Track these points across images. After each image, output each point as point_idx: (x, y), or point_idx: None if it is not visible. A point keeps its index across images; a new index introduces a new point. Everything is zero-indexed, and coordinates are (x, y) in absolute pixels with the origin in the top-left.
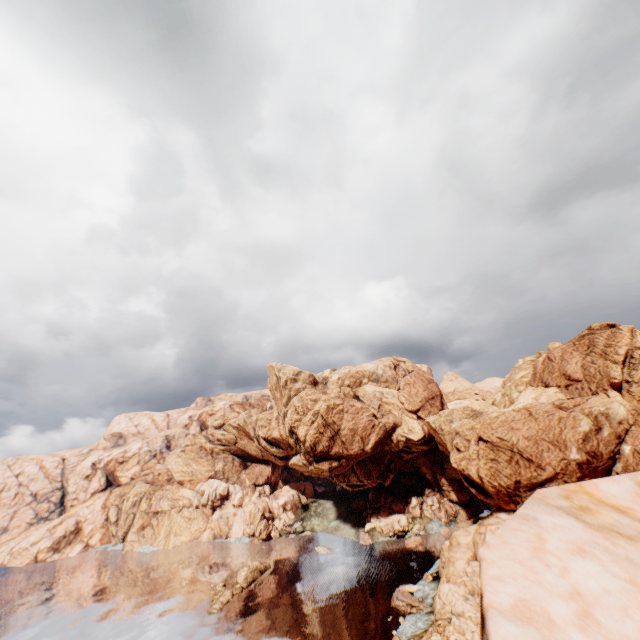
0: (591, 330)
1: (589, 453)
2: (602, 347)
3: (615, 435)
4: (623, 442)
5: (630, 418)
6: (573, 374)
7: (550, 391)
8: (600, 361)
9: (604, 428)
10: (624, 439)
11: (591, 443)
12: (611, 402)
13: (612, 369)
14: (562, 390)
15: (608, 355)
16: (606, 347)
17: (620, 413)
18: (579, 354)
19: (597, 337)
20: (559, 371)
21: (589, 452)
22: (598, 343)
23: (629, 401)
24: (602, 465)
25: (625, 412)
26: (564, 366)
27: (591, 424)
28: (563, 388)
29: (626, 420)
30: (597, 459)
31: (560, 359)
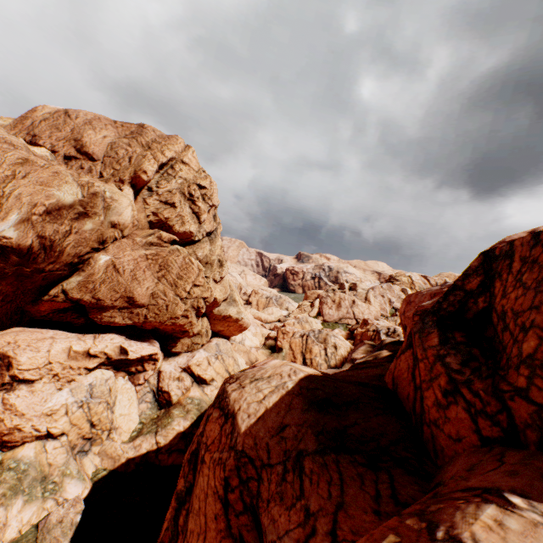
0: (144, 128)
1: (44, 240)
2: (150, 140)
3: (101, 237)
4: (104, 251)
5: (130, 228)
6: (92, 146)
7: (35, 150)
8: (140, 149)
9: (94, 219)
10: (107, 248)
11: (59, 227)
12: (124, 196)
13: (150, 162)
14: (58, 160)
15: (153, 150)
16: (155, 143)
17: (124, 215)
18: (117, 133)
19: (150, 130)
20: (73, 133)
21: (45, 238)
22: (148, 135)
23: (139, 212)
24: (51, 271)
25: (130, 217)
26: (86, 131)
27: (80, 200)
28: (62, 158)
29: (124, 228)
30: (51, 257)
31: (86, 122)
